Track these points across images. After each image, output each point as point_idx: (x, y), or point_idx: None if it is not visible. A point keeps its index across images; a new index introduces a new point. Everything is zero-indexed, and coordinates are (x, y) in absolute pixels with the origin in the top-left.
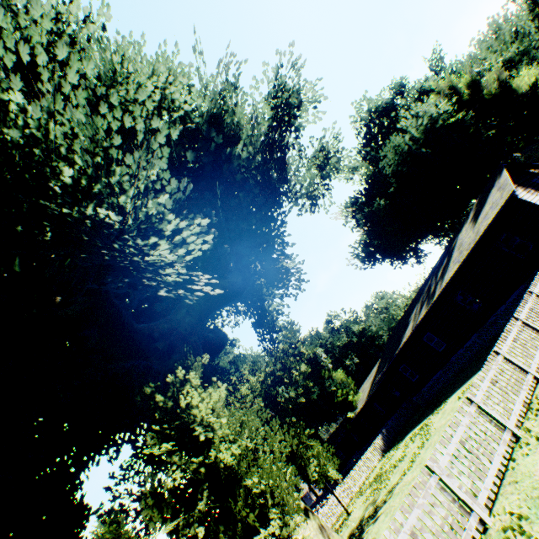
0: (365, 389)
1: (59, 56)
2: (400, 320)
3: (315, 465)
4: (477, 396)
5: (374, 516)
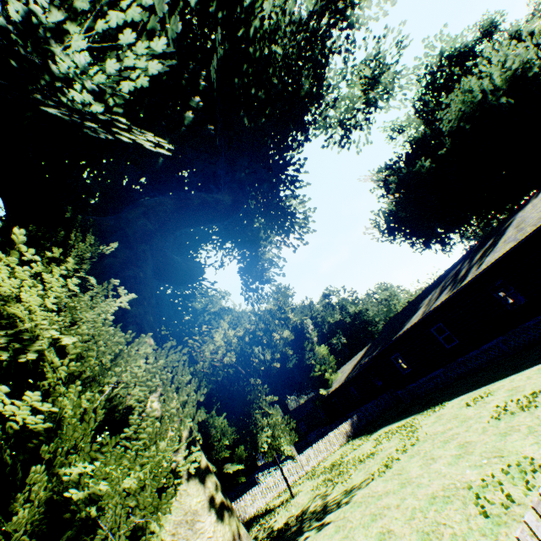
0: (346, 371)
1: None
2: (407, 306)
3: (268, 435)
4: None
5: (320, 519)
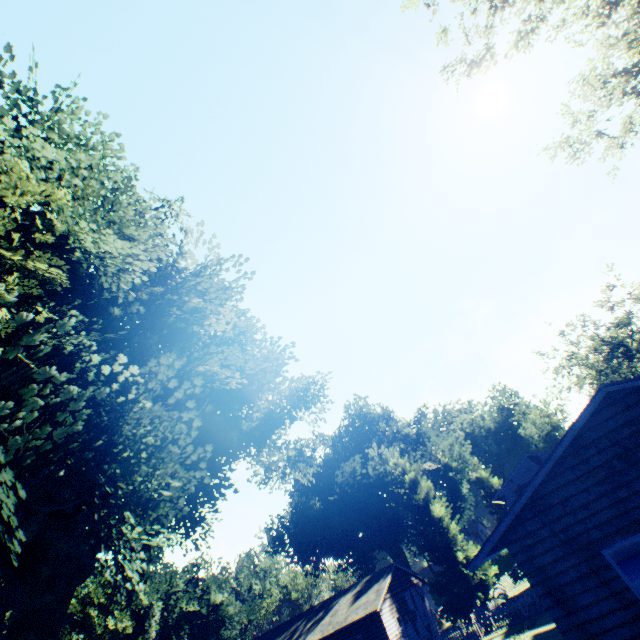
0: None
1: (188, 403)
2: (256, 638)
3: None
4: None
5: None
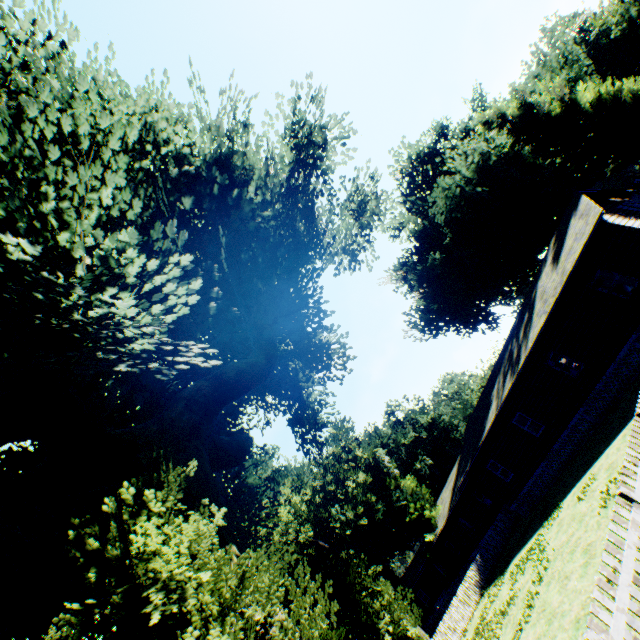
0: (445, 499)
1: None
2: (479, 401)
3: (387, 622)
4: (638, 490)
5: None
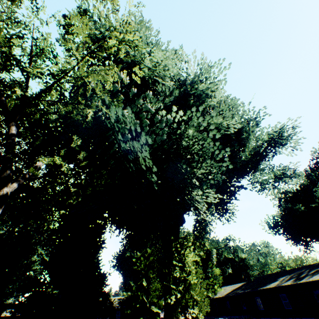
0: (227, 290)
1: (210, 127)
2: (272, 274)
3: None
4: None
5: None
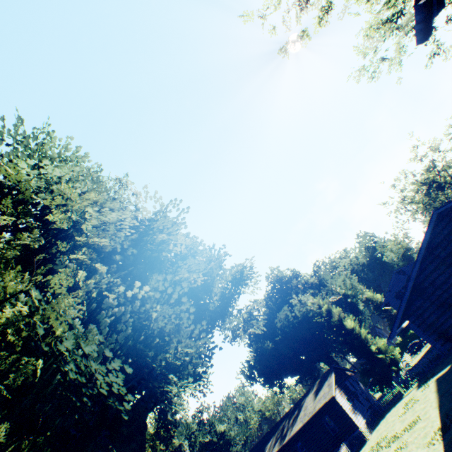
0: None
1: (183, 299)
2: (258, 442)
3: None
4: None
5: None
